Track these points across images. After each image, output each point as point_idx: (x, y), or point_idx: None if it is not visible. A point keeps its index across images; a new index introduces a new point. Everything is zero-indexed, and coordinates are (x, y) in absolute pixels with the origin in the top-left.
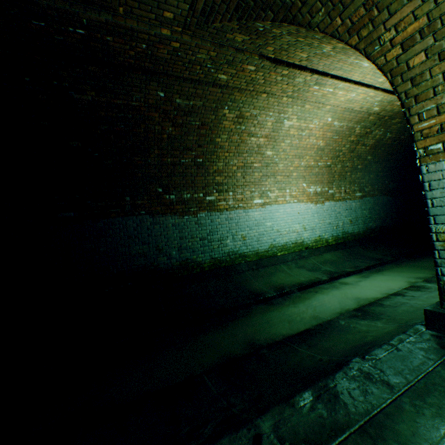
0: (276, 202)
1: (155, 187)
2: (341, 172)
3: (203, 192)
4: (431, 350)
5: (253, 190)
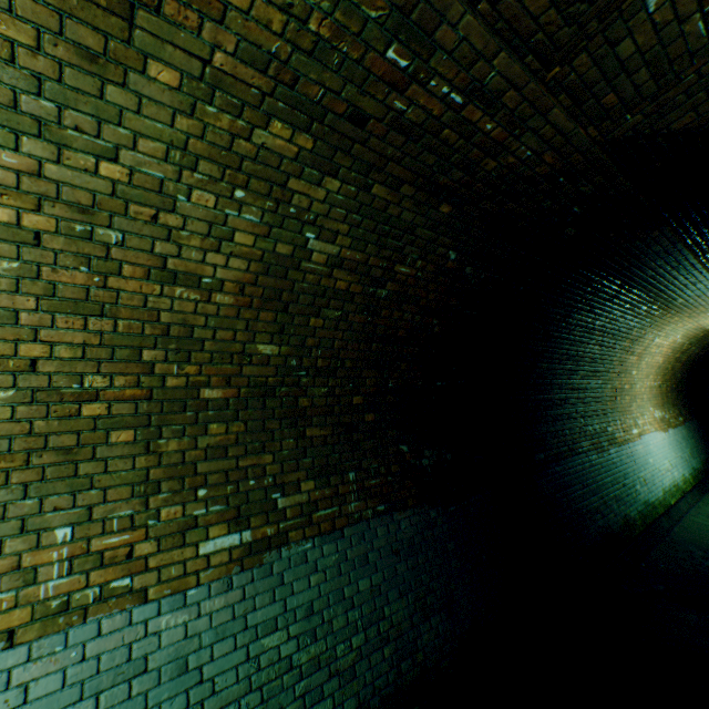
0: (644, 432)
1: (578, 416)
2: (665, 393)
3: (603, 421)
4: None
5: (627, 417)
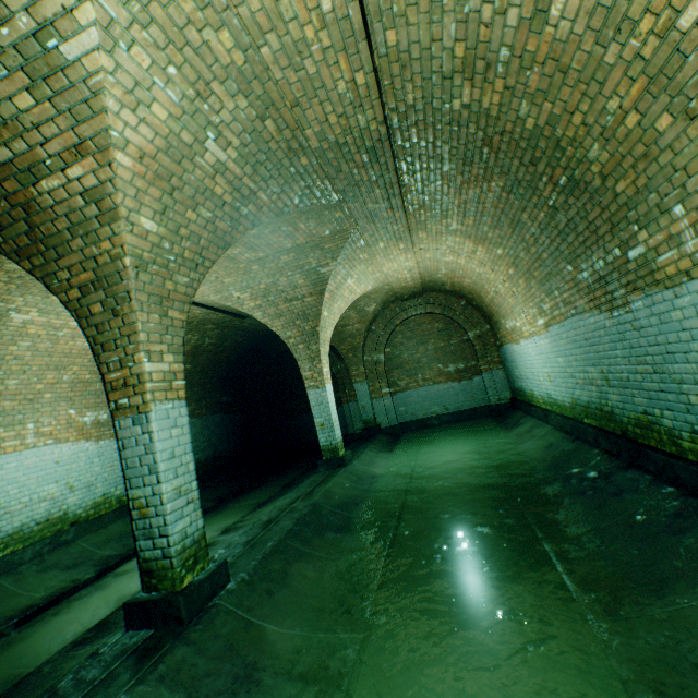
0: None
1: None
2: None
3: None
4: (101, 669)
5: None
